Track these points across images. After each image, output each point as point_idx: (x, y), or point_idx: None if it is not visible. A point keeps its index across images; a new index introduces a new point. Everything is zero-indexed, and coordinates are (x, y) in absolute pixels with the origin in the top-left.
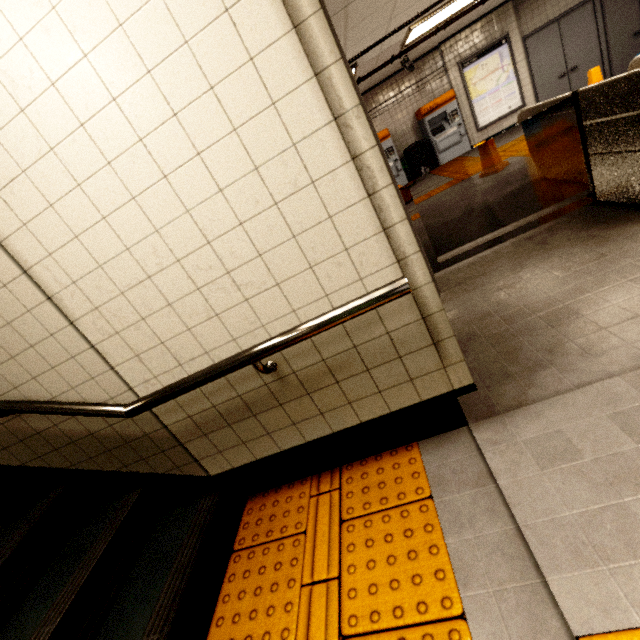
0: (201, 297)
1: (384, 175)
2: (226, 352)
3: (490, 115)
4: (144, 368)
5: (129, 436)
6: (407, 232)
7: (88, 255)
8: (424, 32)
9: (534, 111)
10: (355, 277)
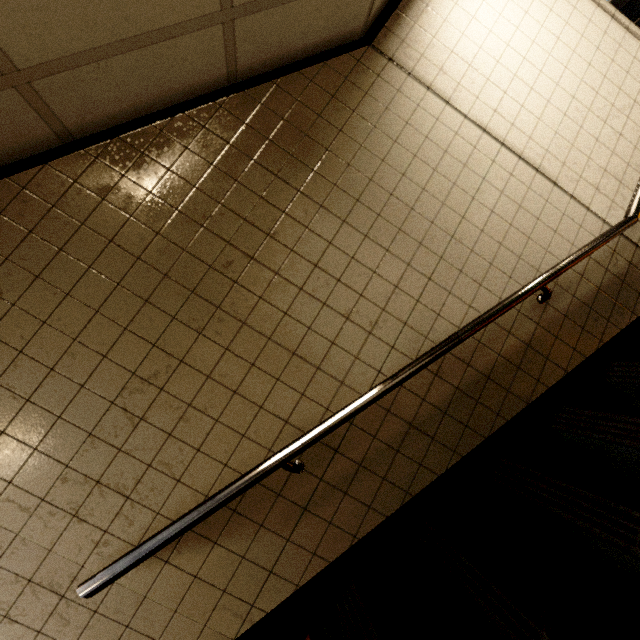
0: (608, 127)
1: (639, 32)
2: (636, 158)
3: None
4: (603, 198)
5: (620, 273)
6: None
7: (547, 129)
8: None
9: None
10: None
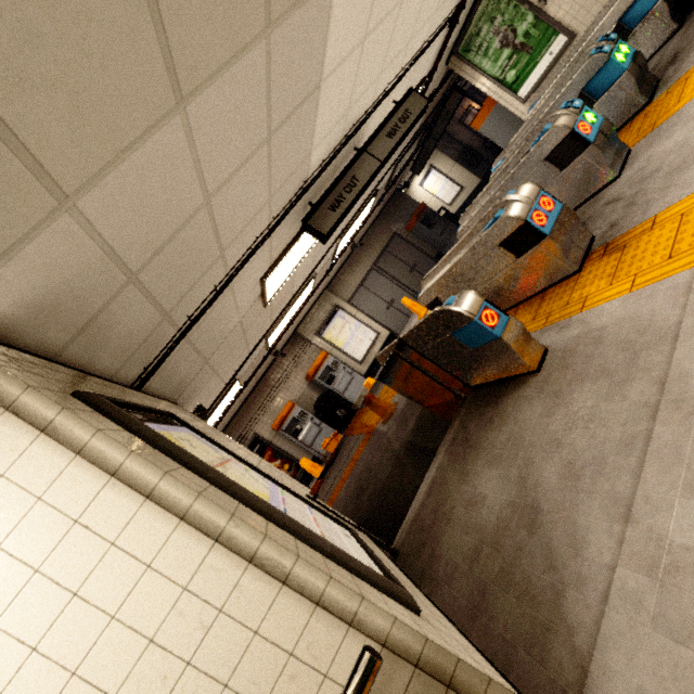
0: None
1: (287, 555)
2: None
3: (361, 350)
4: None
5: None
6: (339, 589)
7: None
8: (278, 334)
9: (384, 354)
10: (318, 678)
